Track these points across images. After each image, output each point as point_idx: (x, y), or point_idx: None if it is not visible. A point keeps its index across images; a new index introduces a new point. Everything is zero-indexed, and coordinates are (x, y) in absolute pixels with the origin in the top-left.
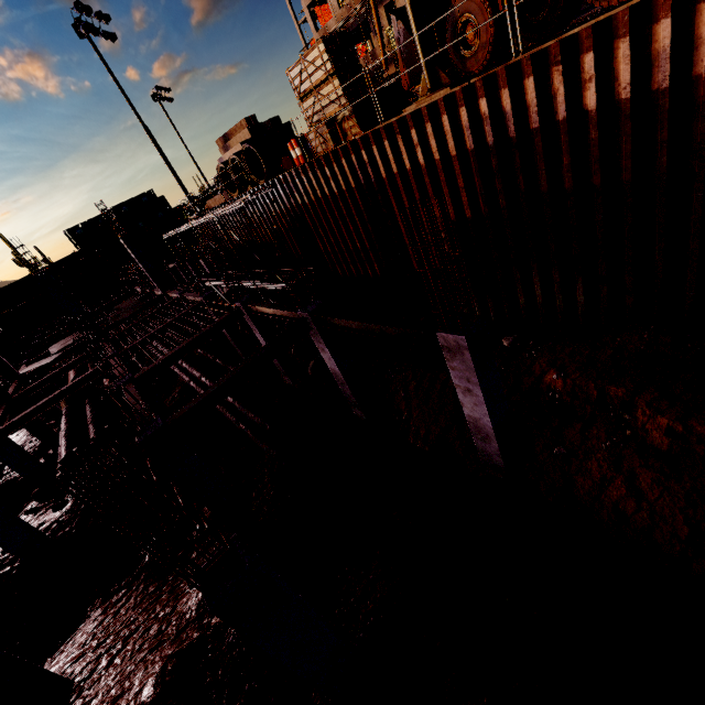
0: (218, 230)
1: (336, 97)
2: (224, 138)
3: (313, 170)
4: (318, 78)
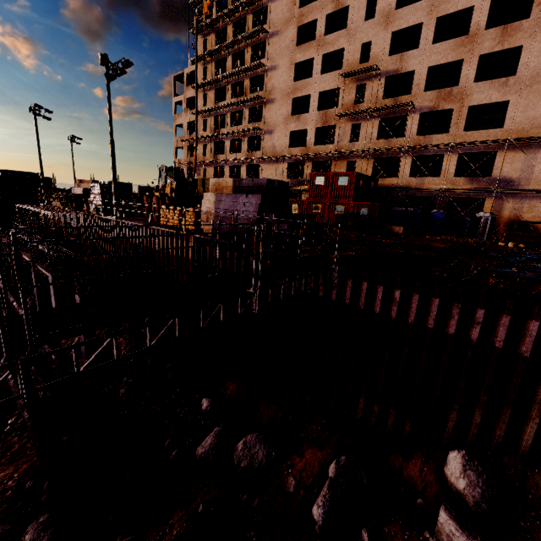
0: (48, 217)
1: (100, 200)
2: (80, 181)
3: (84, 217)
4: (97, 192)
